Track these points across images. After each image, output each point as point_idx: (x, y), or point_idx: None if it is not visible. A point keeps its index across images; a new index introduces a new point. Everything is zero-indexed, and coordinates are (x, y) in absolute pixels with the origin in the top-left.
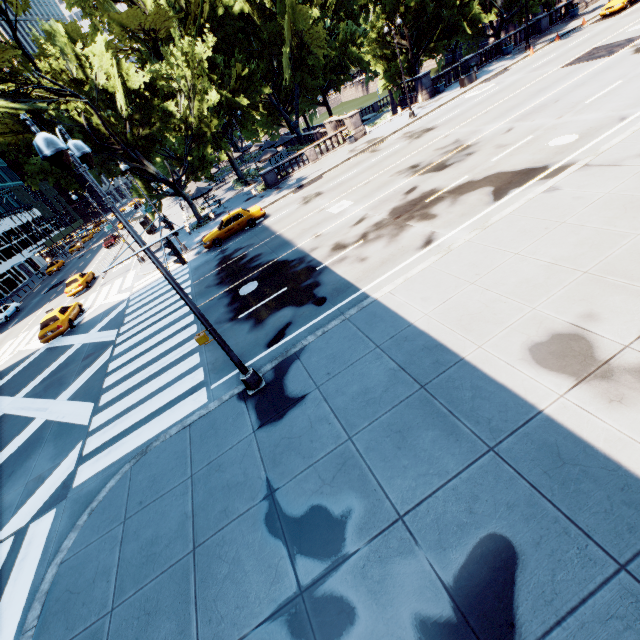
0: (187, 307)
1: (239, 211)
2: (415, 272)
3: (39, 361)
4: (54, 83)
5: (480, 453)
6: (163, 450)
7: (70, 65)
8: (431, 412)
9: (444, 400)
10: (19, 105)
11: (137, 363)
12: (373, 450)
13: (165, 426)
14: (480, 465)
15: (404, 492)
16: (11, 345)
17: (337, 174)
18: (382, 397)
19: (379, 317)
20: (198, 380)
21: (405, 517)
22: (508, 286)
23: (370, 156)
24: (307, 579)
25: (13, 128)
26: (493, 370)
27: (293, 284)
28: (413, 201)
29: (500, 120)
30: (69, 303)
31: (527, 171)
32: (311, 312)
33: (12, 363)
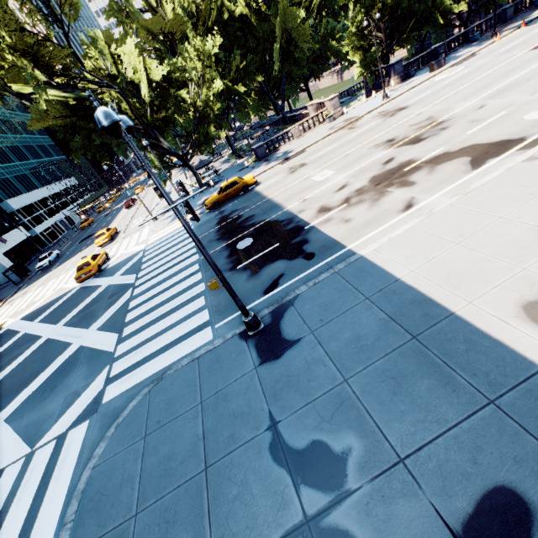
0: (193, 258)
1: (235, 179)
2: (399, 232)
3: (75, 297)
4: (95, 77)
5: (480, 405)
6: (176, 378)
7: (107, 62)
8: (425, 362)
9: (437, 351)
10: (68, 94)
11: (152, 303)
12: (369, 393)
13: (177, 357)
14: (481, 417)
15: (403, 436)
16: (53, 283)
17: (319, 148)
18: (374, 344)
19: (366, 272)
20: (204, 320)
21: (406, 460)
22: (495, 247)
23: (348, 132)
24: (312, 509)
25: (63, 113)
26: (486, 325)
27: (284, 241)
28: (391, 170)
29: (471, 98)
30: (97, 252)
31: (503, 142)
32: (302, 265)
33: (54, 298)
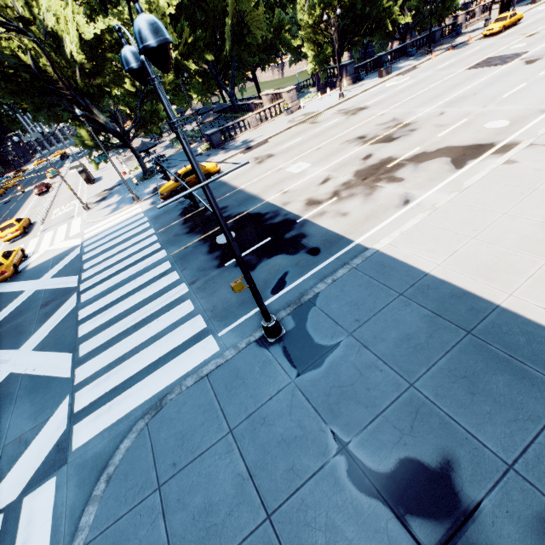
0: (158, 254)
1: None
2: (409, 227)
3: None
4: None
5: None
6: (183, 403)
7: (14, 0)
8: (491, 357)
9: (499, 345)
10: None
11: (115, 310)
12: (445, 397)
13: (175, 377)
14: None
15: (501, 439)
16: None
17: (283, 140)
18: (429, 343)
19: (389, 267)
20: (200, 327)
21: (516, 466)
22: (511, 241)
23: (311, 126)
24: (431, 543)
25: None
26: (536, 316)
27: (276, 235)
28: (374, 166)
29: (429, 105)
30: (4, 248)
31: (476, 146)
32: (308, 261)
33: None
